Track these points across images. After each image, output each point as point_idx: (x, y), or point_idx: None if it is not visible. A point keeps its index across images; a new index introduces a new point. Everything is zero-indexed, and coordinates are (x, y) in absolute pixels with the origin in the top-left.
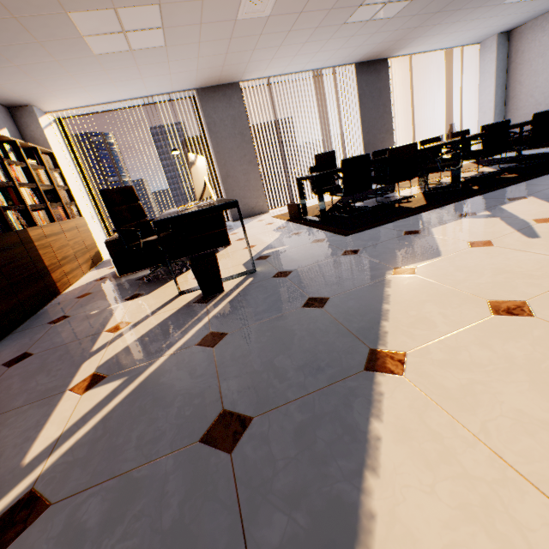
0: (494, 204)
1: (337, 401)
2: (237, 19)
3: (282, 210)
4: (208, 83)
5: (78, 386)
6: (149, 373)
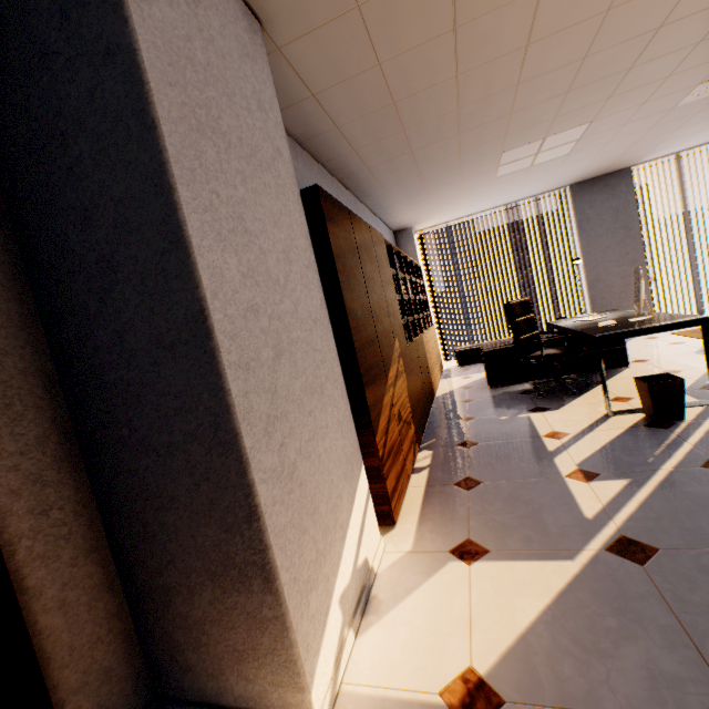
0: None
1: None
2: (675, 107)
3: None
4: (588, 176)
5: (572, 475)
6: (658, 481)
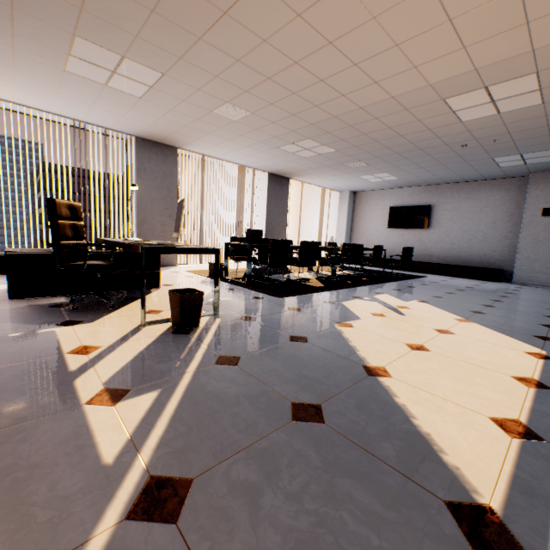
0: (368, 294)
1: (367, 391)
2: (213, 111)
3: (192, 267)
4: (151, 137)
5: (96, 400)
6: (186, 385)
